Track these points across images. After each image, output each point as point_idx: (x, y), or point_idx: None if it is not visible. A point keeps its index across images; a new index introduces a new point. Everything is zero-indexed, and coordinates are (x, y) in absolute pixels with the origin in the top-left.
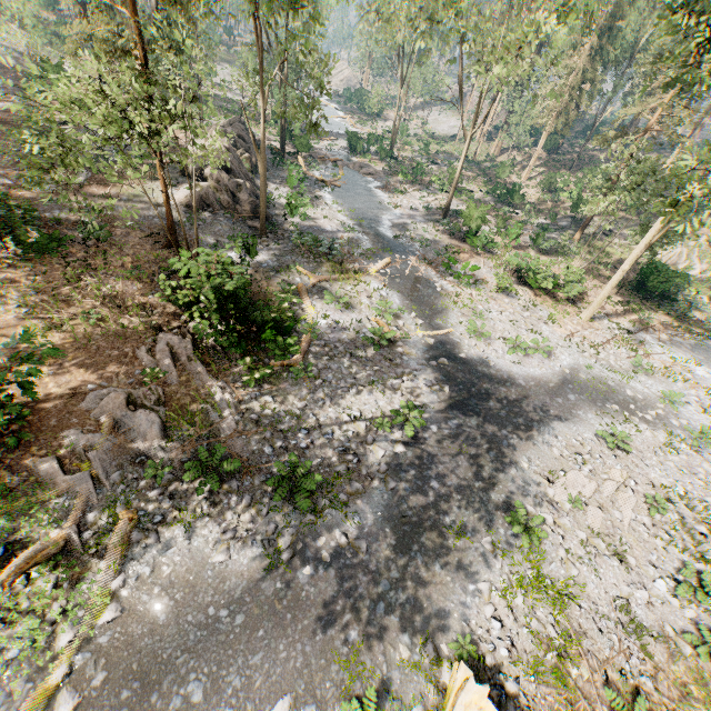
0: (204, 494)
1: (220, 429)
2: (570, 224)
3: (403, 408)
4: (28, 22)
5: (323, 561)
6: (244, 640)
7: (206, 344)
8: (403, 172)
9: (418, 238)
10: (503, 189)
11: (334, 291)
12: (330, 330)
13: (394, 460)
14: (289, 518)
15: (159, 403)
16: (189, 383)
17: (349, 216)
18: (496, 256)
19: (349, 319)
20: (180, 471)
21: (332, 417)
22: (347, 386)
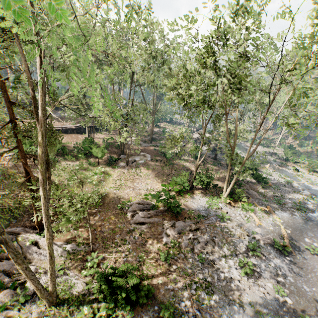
0: (278, 207)
1: (268, 196)
2: (316, 157)
3: (310, 196)
4: (162, 111)
5: (317, 221)
6: (312, 230)
7: (247, 180)
8: (250, 141)
9: (270, 159)
10: (286, 146)
11: (262, 171)
12: (271, 180)
13: (315, 207)
14: (301, 213)
15: (250, 190)
16: (251, 187)
17: (245, 153)
18: (298, 165)
19: (272, 178)
20: (268, 202)
21: (291, 197)
22: (288, 191)
